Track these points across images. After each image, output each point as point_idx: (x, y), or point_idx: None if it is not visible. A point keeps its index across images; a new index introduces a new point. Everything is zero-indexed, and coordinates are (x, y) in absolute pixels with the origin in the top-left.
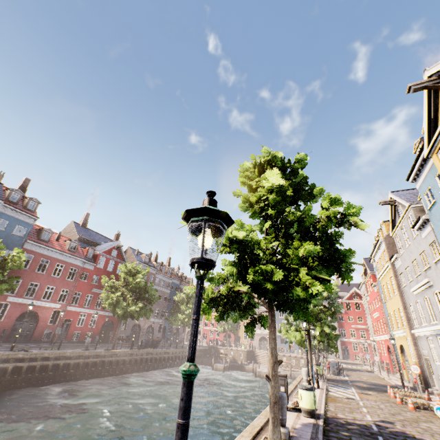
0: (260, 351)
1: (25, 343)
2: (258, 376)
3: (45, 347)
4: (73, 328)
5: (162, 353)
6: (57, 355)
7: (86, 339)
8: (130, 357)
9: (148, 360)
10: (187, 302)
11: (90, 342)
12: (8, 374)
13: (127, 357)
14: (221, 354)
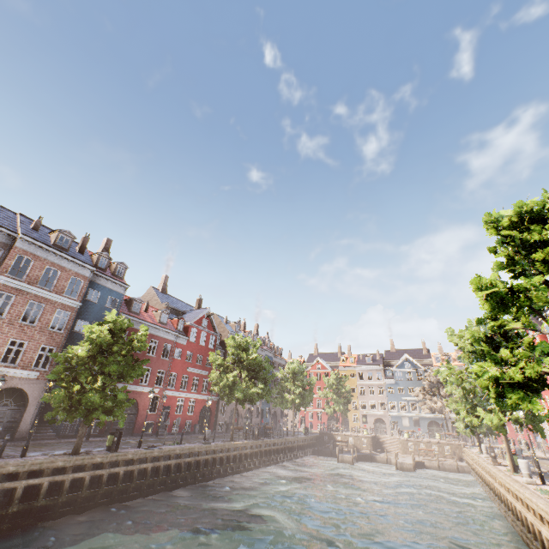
0: (385, 437)
1: (130, 437)
2: (400, 468)
3: (157, 441)
4: (172, 416)
5: (278, 443)
6: (187, 451)
7: (207, 431)
8: (252, 450)
9: (267, 453)
10: (293, 379)
11: (190, 433)
12: (148, 476)
13: (248, 450)
14: (340, 442)
